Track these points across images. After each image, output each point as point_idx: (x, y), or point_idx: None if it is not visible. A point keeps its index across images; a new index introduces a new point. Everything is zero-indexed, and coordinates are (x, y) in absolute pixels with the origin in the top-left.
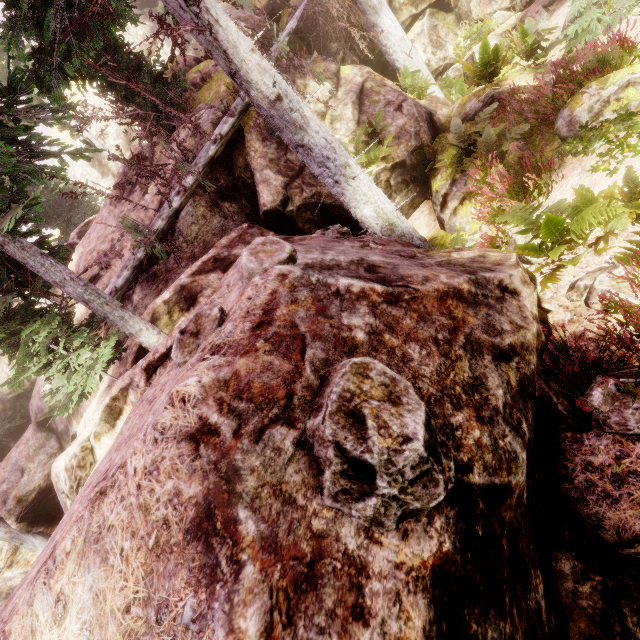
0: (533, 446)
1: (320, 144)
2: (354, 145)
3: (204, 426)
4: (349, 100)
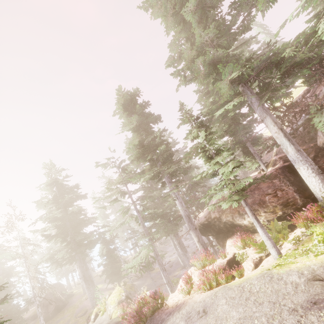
0: (228, 224)
1: (290, 159)
2: None
3: (217, 200)
4: None
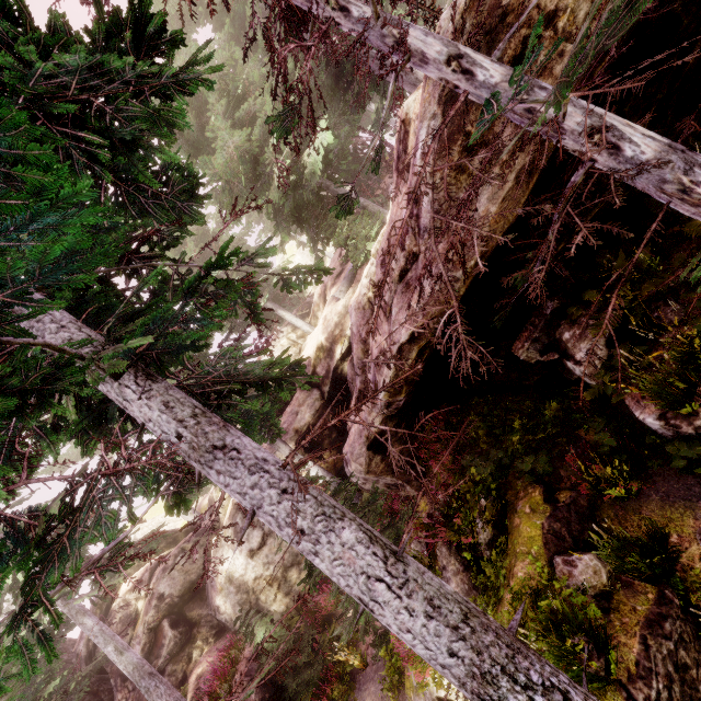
0: None
1: None
2: None
3: None
4: None
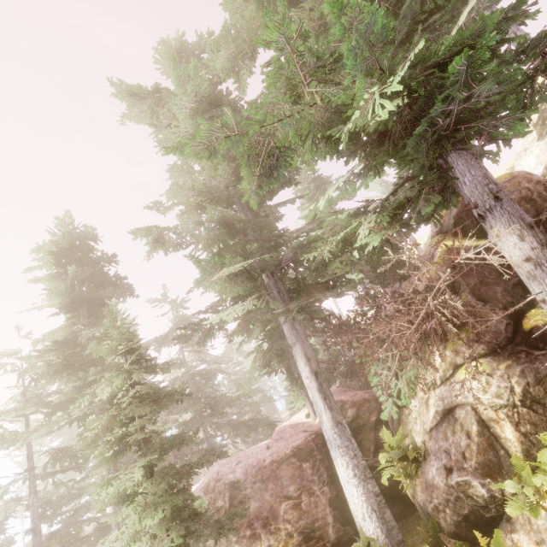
0: None
1: (326, 436)
2: (421, 439)
3: (206, 482)
4: (435, 405)
